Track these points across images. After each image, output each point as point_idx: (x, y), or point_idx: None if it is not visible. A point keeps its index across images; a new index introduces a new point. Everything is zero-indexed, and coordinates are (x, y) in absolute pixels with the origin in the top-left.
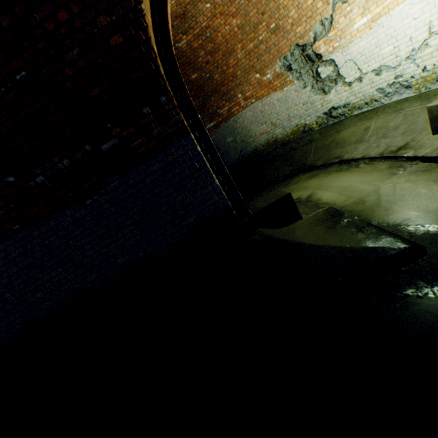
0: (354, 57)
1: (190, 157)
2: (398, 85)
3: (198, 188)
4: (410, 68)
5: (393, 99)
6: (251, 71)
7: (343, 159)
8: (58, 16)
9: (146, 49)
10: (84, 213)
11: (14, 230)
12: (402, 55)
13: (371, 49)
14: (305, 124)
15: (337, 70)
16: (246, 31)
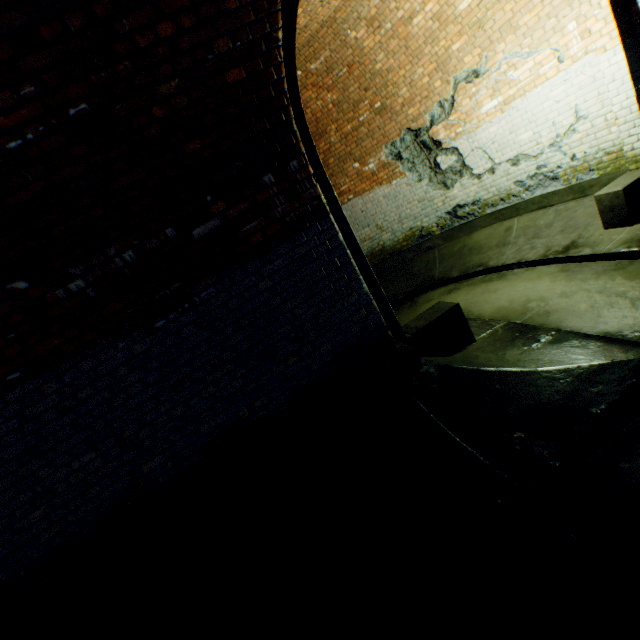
0: (484, 144)
1: (328, 249)
2: (542, 176)
3: (339, 297)
4: (555, 157)
5: (536, 193)
6: (348, 159)
7: (490, 266)
8: (159, 29)
9: (275, 92)
10: (150, 343)
11: (8, 382)
12: (544, 142)
13: (505, 135)
14: (422, 226)
15: (462, 159)
16: (344, 109)
